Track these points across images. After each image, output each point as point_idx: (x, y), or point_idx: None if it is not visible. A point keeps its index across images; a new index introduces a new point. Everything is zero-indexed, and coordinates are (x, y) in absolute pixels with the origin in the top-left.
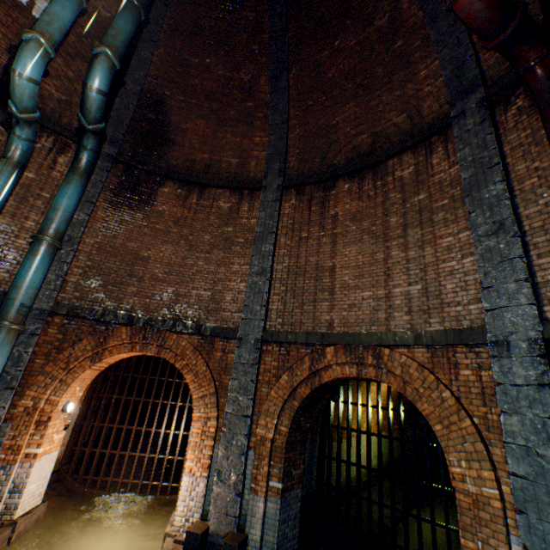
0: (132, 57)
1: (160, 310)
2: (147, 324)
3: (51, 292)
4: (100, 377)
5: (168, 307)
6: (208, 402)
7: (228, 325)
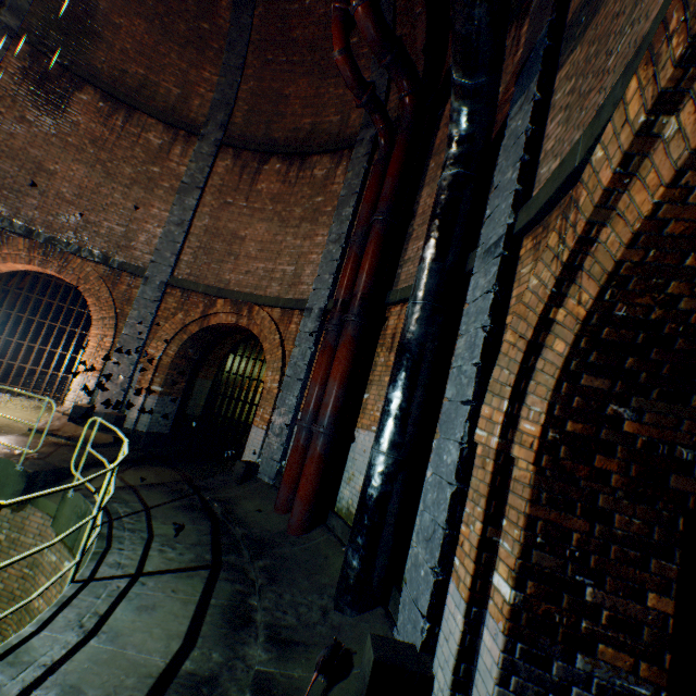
0: None
1: (65, 232)
2: (49, 242)
3: None
4: None
5: (75, 231)
6: (107, 324)
7: (138, 264)
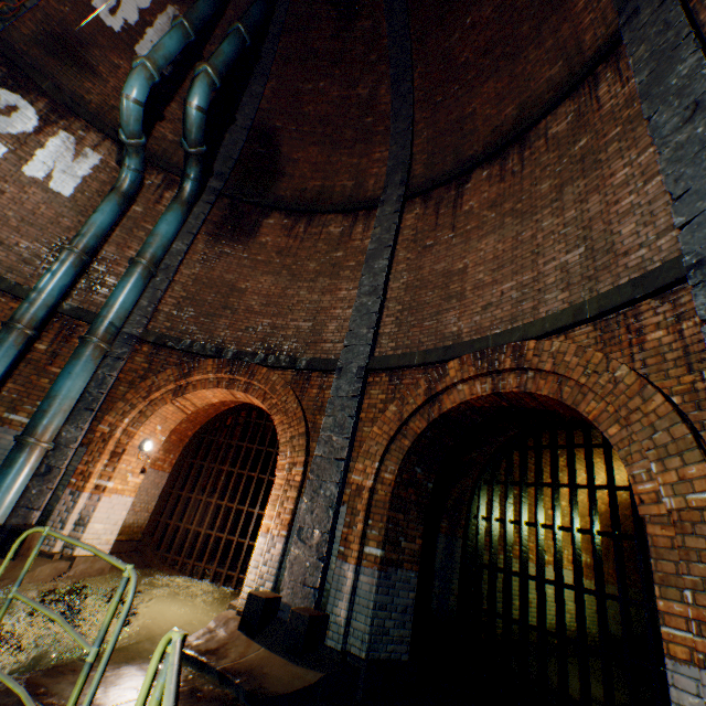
0: (243, 93)
1: (252, 344)
2: (236, 357)
3: (142, 318)
4: (194, 440)
5: (261, 340)
6: (295, 445)
7: (328, 357)
